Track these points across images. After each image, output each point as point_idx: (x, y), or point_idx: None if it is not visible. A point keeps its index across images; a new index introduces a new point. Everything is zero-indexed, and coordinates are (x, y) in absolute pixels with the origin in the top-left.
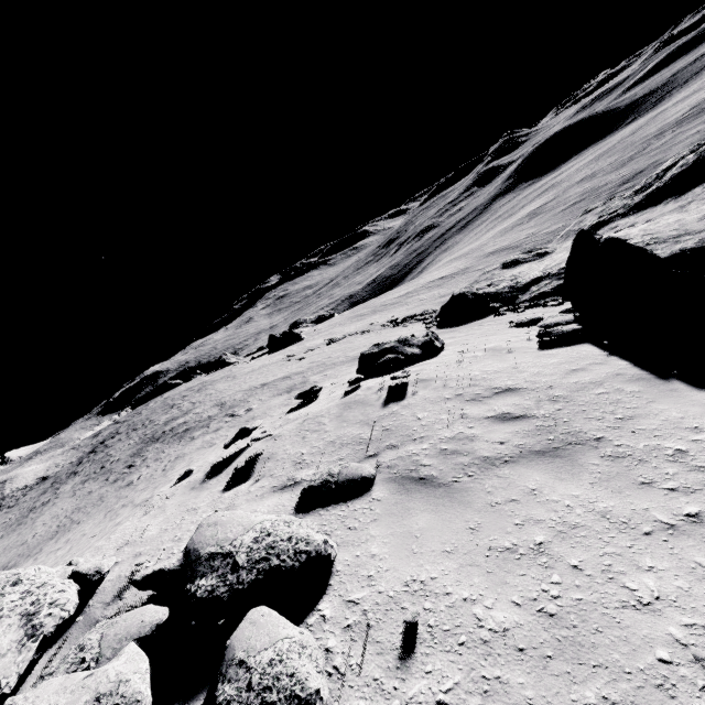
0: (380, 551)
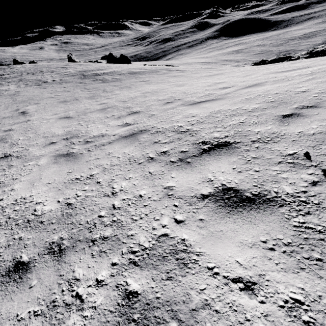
0: None
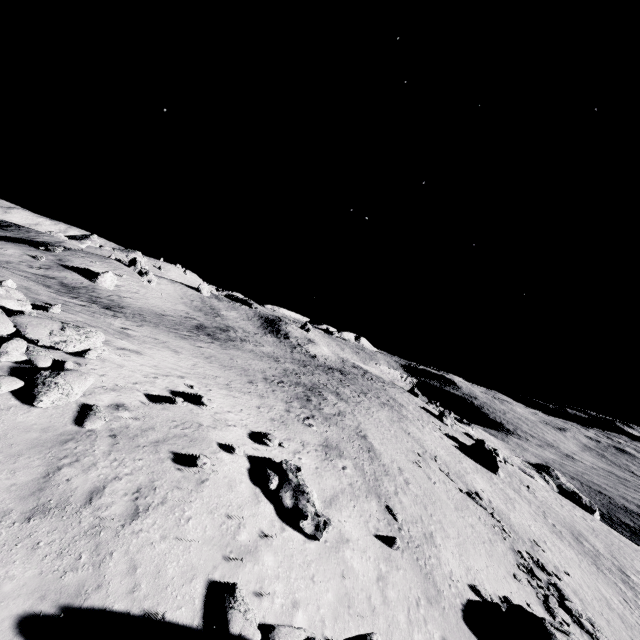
0: (29, 419)
